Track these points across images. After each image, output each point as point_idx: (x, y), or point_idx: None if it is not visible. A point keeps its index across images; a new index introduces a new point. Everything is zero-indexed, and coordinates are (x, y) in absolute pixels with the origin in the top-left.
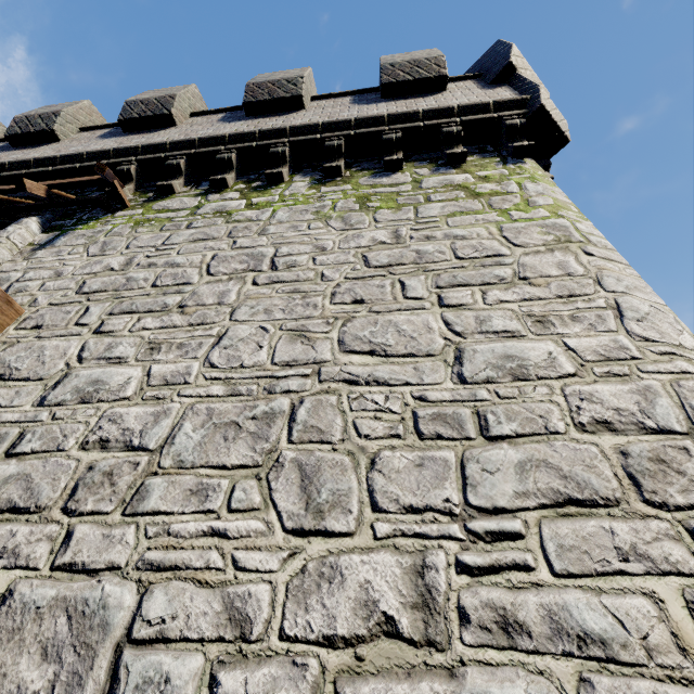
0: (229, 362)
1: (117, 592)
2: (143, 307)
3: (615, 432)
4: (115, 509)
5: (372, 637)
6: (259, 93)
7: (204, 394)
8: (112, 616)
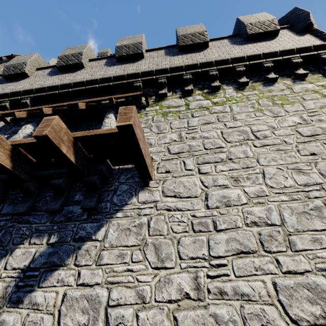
0: (278, 185)
1: (318, 279)
2: (211, 160)
3: None
4: (286, 249)
5: None
6: (186, 40)
7: (280, 200)
8: (324, 288)
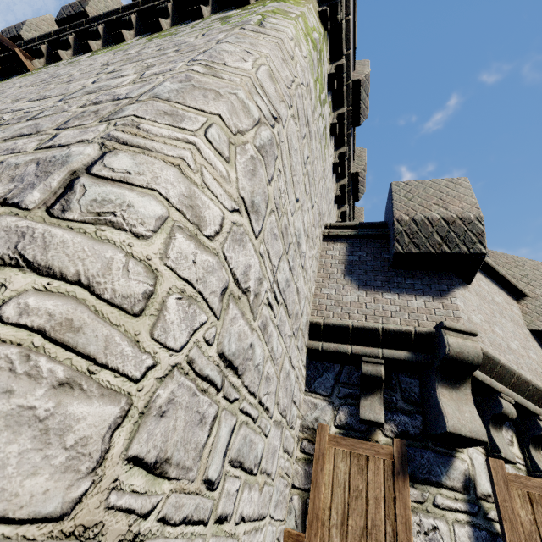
0: None
1: None
2: None
3: (96, 104)
4: None
5: None
6: None
7: None
8: None
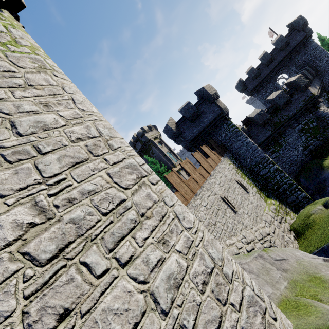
0: None
1: None
2: None
3: (83, 140)
4: None
5: (26, 231)
6: None
7: None
8: None
